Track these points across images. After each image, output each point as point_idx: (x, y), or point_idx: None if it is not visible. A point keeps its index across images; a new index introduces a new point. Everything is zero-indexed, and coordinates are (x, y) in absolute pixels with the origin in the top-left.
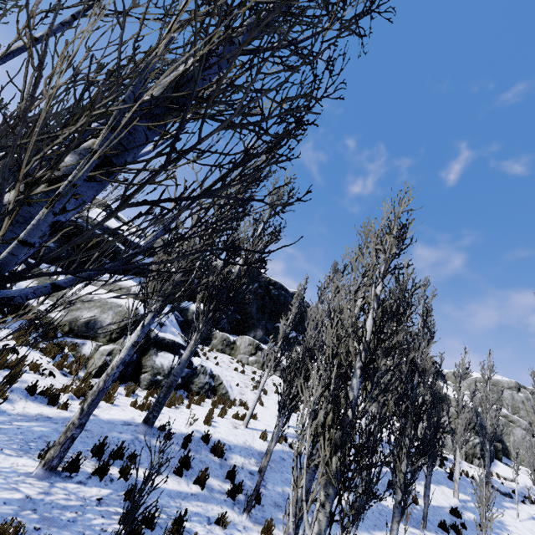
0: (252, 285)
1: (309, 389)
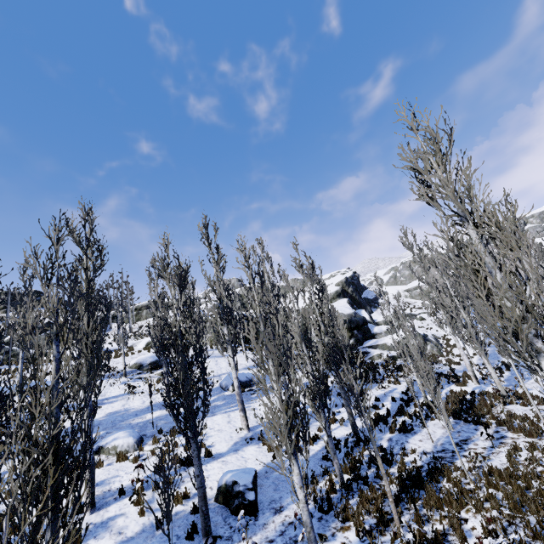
0: (351, 288)
1: None
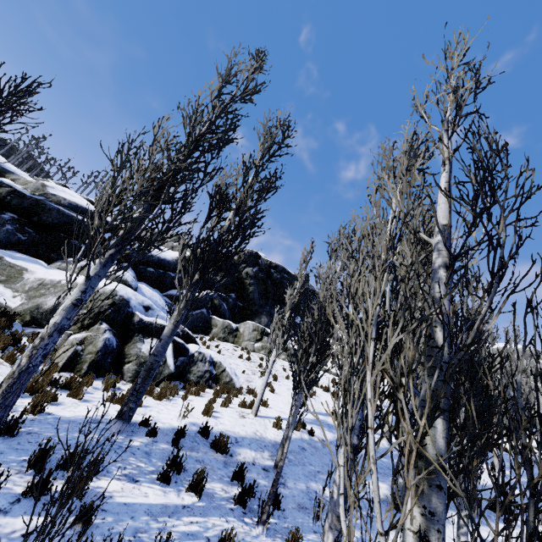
0: (251, 269)
1: (334, 350)
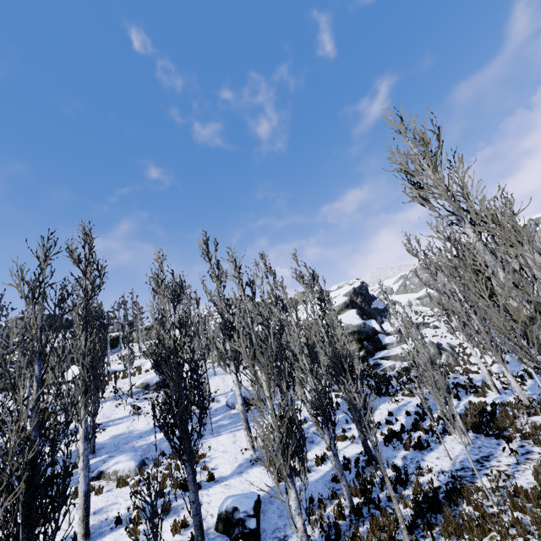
0: (359, 298)
1: None
